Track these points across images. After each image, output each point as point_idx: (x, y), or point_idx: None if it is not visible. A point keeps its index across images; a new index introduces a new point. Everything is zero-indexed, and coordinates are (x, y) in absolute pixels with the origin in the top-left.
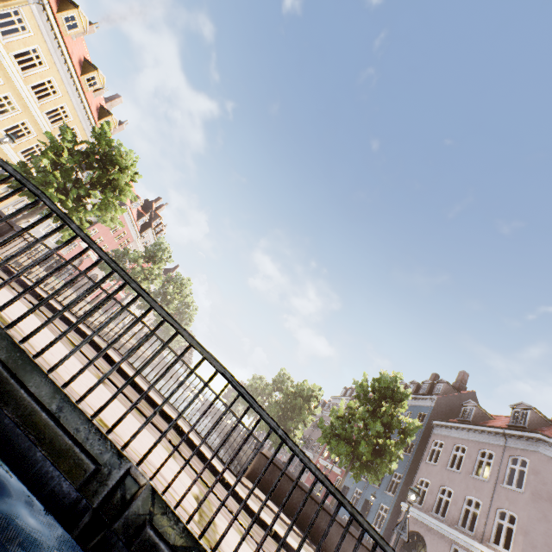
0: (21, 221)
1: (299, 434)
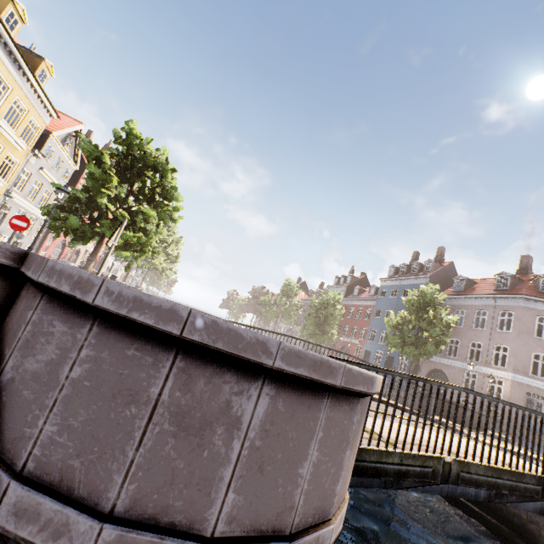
0: (91, 265)
1: (336, 332)
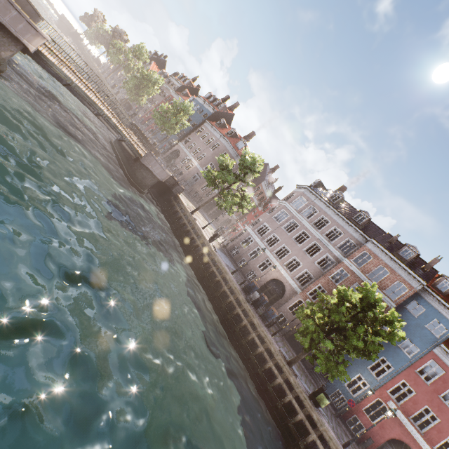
0: None
1: (145, 100)
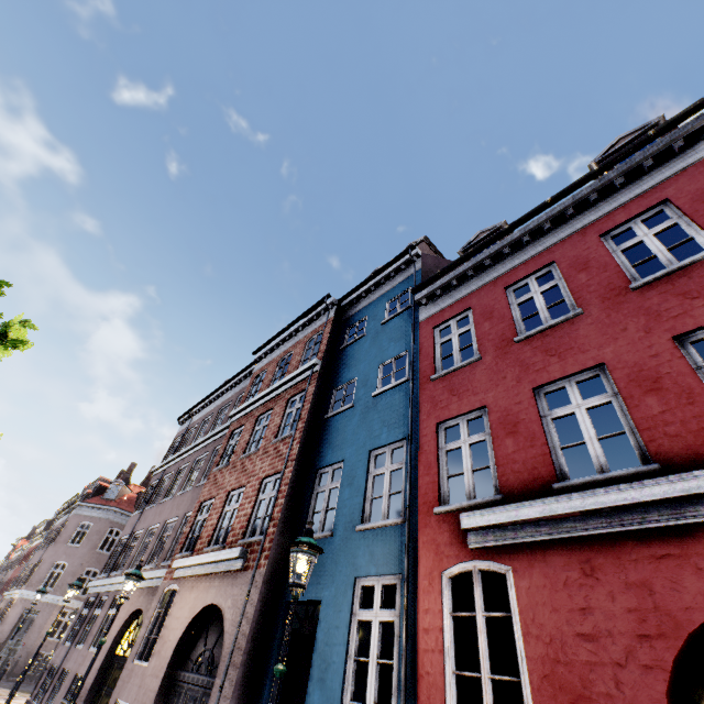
0: None
1: None
